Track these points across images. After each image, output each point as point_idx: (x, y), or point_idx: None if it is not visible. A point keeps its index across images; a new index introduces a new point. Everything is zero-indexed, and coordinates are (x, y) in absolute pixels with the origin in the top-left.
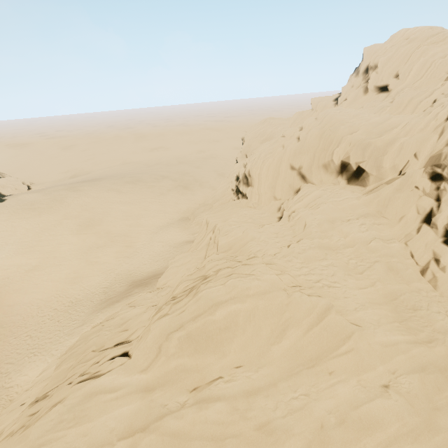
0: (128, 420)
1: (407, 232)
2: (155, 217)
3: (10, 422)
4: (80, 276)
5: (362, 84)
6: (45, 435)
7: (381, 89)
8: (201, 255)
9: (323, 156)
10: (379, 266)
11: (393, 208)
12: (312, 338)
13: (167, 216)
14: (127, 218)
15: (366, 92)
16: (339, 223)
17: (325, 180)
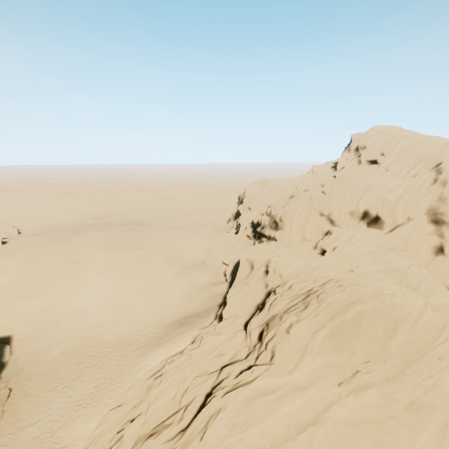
0: (297, 415)
1: (428, 261)
2: (172, 261)
3: None
4: (110, 319)
5: (355, 158)
6: (224, 440)
7: (371, 162)
8: (259, 287)
9: (350, 205)
10: (424, 284)
11: (411, 243)
12: (418, 331)
13: (183, 260)
14: (145, 261)
15: (359, 164)
16: (379, 254)
17: (350, 224)
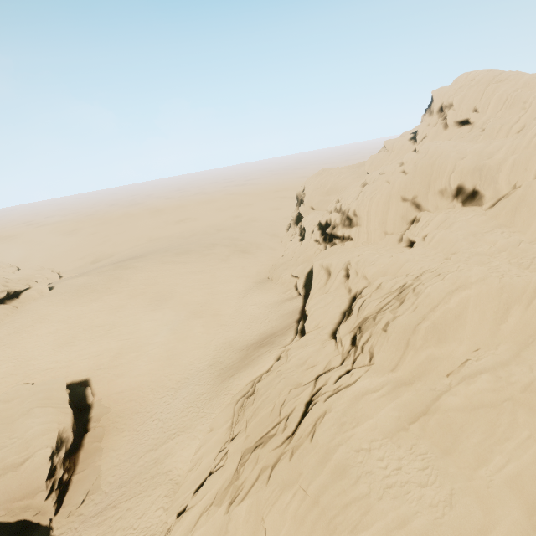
0: (406, 408)
1: None
2: (234, 282)
3: (222, 482)
4: (182, 351)
5: (439, 121)
6: (335, 438)
7: (461, 124)
8: (340, 293)
9: (439, 182)
10: None
11: (520, 217)
12: (534, 311)
13: (245, 280)
14: (204, 286)
15: (446, 128)
16: (480, 235)
17: (441, 205)
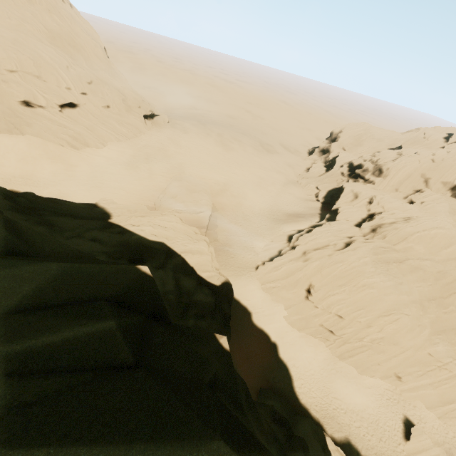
0: (394, 258)
1: None
2: (278, 174)
3: (294, 257)
4: (251, 199)
5: None
6: (366, 254)
7: None
8: (362, 209)
9: (449, 177)
10: None
11: None
12: None
13: (284, 176)
14: (261, 168)
15: None
16: (452, 215)
17: (440, 190)
